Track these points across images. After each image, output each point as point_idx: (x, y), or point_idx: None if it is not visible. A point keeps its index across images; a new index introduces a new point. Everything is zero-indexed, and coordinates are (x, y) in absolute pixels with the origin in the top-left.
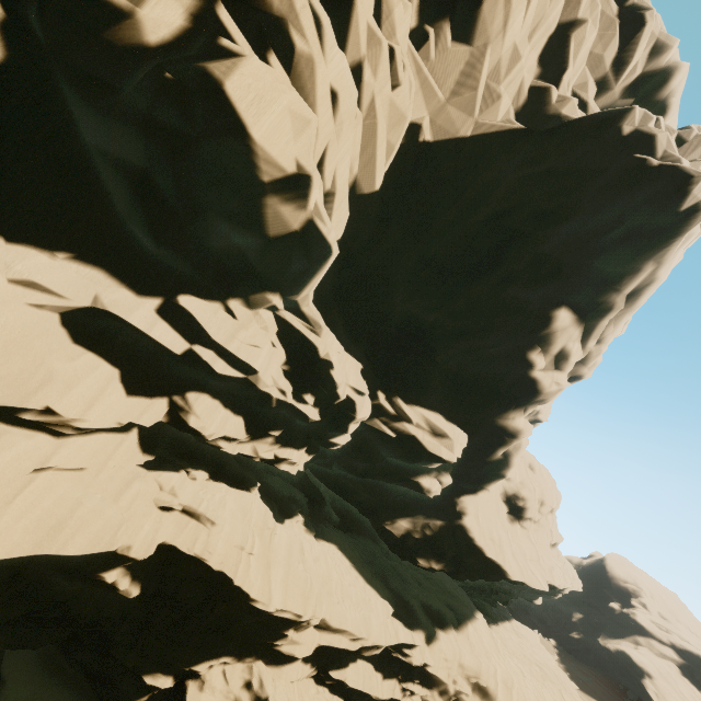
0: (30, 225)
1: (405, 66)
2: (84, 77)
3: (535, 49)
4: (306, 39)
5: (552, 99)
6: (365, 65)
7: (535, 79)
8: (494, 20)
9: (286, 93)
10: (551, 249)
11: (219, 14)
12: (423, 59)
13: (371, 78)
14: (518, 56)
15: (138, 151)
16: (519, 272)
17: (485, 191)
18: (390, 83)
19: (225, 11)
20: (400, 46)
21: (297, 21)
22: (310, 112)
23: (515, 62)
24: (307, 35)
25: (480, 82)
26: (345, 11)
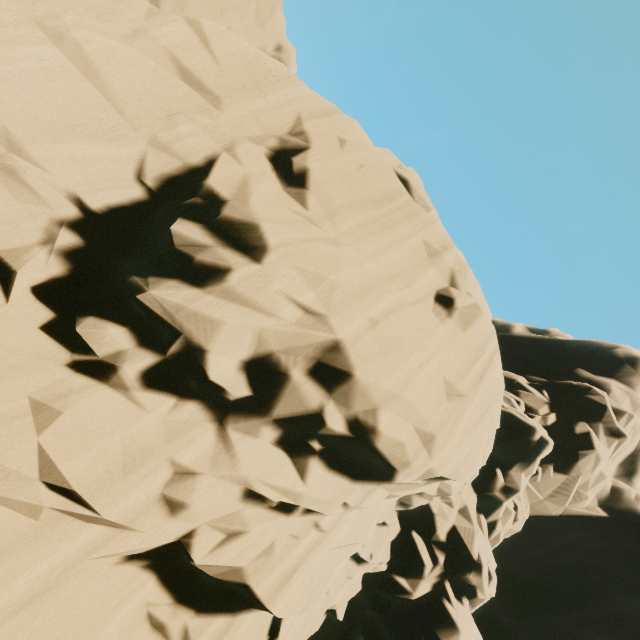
0: (320, 639)
1: (522, 510)
2: (376, 597)
3: (616, 462)
4: (483, 593)
5: (631, 497)
6: (498, 521)
7: (615, 476)
8: (586, 466)
9: (472, 636)
10: (630, 610)
11: (445, 584)
12: (531, 480)
13: (501, 526)
14: (603, 476)
15: (386, 630)
16: (597, 620)
17: (568, 544)
18: (511, 524)
19: (449, 585)
20: (521, 507)
21: (481, 587)
22: (481, 639)
23: (600, 480)
24: (485, 591)
25: (571, 492)
26: (494, 505)
